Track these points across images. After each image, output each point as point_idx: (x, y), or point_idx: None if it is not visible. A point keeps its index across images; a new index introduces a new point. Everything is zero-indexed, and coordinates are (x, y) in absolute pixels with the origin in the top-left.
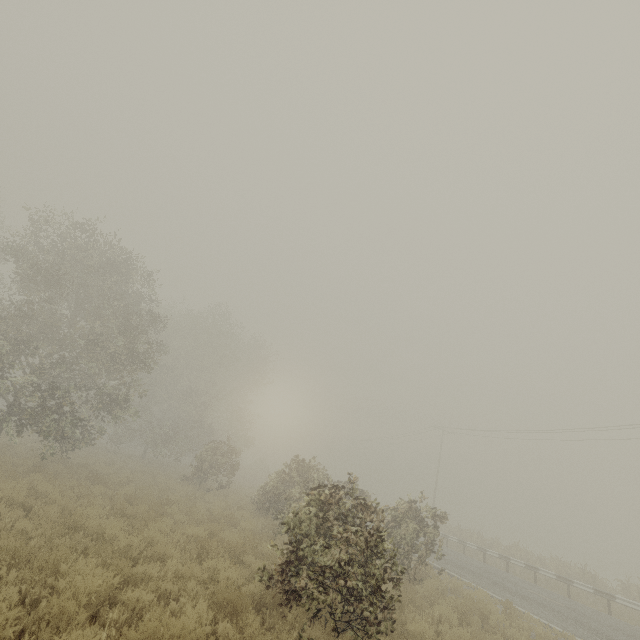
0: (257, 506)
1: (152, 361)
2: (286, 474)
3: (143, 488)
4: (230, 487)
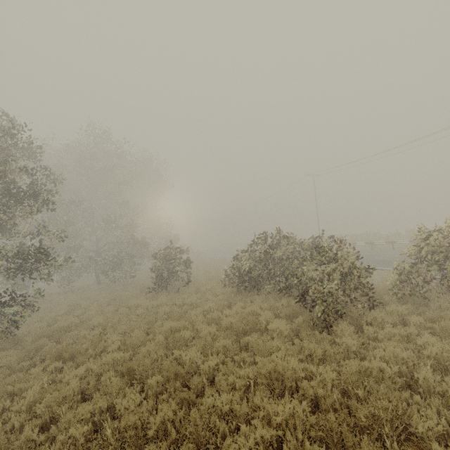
0: (237, 289)
1: (48, 194)
2: (264, 253)
3: (125, 328)
4: (189, 278)
